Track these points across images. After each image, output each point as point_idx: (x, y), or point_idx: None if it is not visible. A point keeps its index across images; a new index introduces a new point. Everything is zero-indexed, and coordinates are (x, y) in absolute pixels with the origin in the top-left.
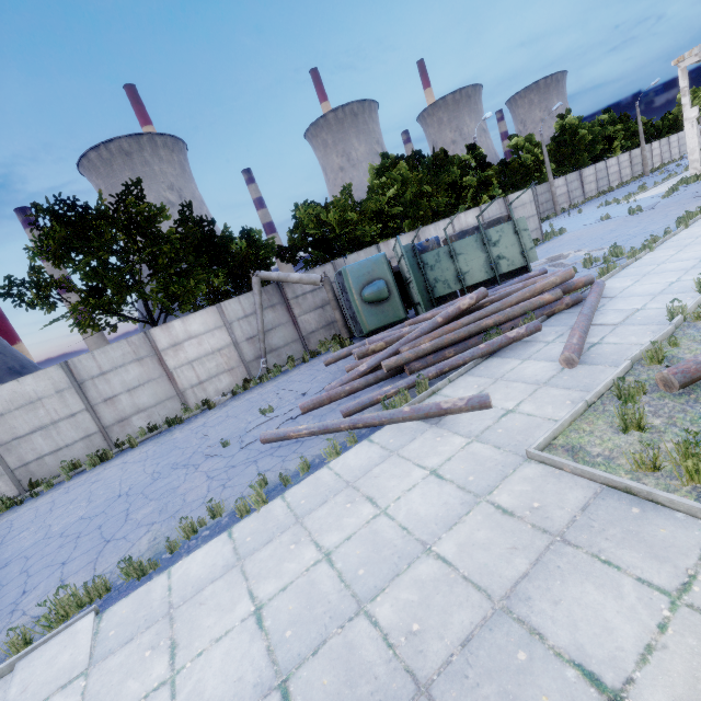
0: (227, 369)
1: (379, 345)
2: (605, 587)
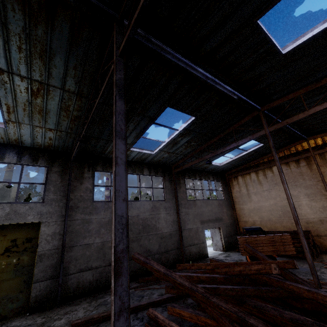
0: None
1: None
2: None
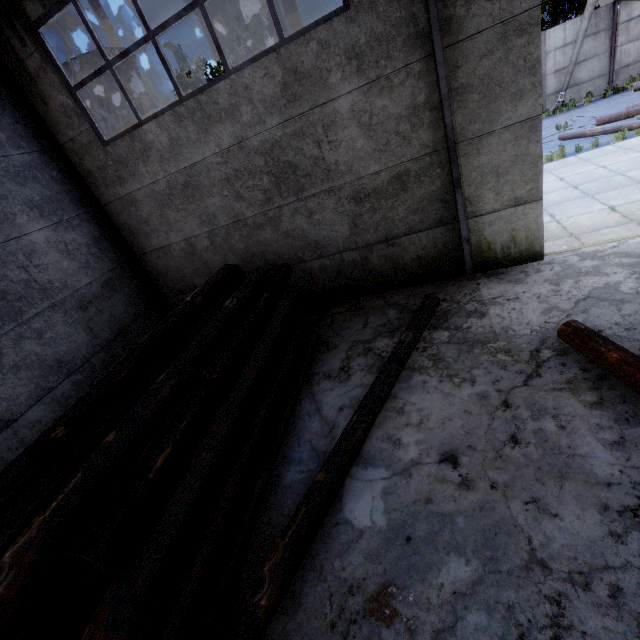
0: None
1: None
2: None
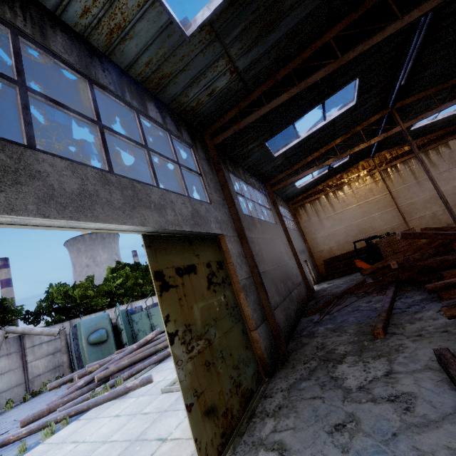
0: None
1: (95, 367)
2: (173, 416)
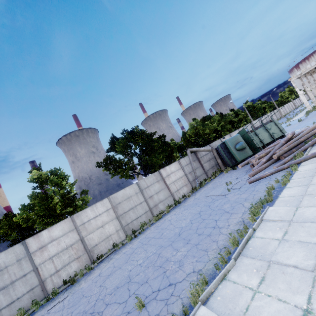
0: (185, 185)
1: (263, 154)
2: None
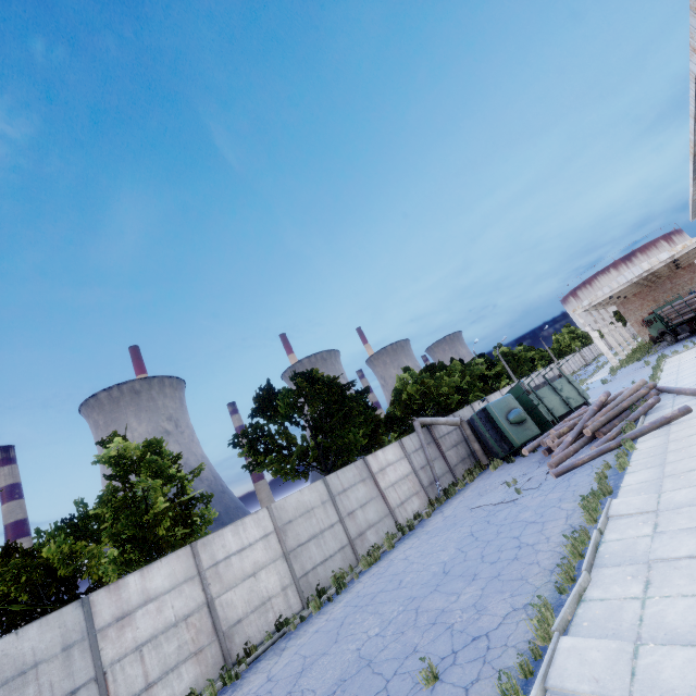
0: (414, 492)
1: (565, 429)
2: None
